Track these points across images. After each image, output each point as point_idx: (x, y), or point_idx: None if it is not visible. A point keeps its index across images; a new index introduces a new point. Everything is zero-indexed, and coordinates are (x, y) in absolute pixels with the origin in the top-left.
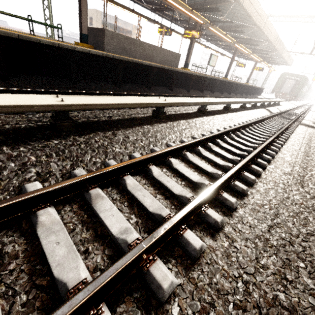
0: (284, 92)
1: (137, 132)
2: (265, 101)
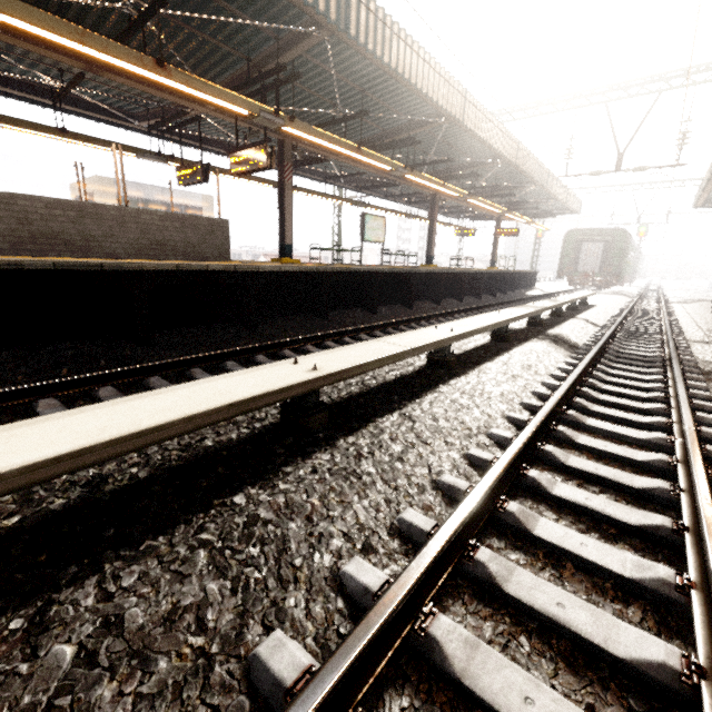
0: (587, 271)
1: None
2: (538, 311)
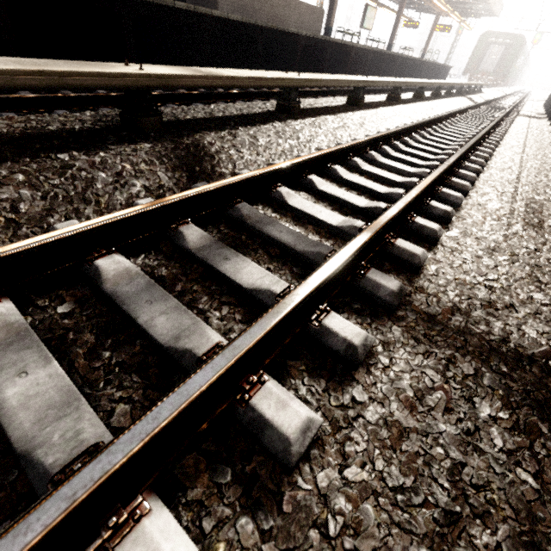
0: (485, 70)
1: (354, 116)
2: (465, 84)
